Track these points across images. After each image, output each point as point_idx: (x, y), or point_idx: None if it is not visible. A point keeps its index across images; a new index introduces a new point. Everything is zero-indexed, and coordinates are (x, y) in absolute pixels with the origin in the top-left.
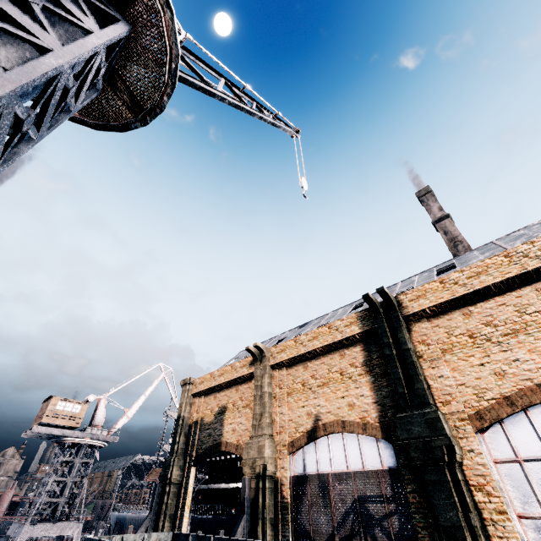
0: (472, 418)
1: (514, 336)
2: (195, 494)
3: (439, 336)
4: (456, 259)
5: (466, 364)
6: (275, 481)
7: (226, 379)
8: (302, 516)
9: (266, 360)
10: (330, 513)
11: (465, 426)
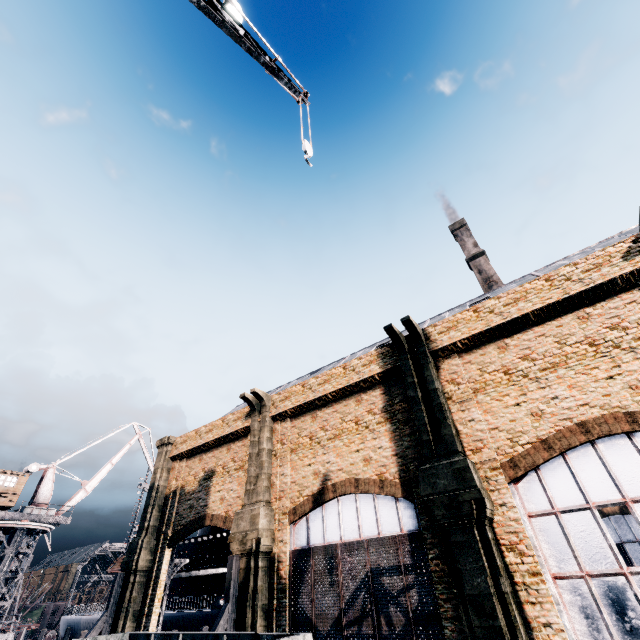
0: (505, 467)
1: (553, 371)
2: (174, 585)
3: (471, 374)
4: (491, 292)
5: (500, 405)
6: (272, 558)
7: (215, 435)
8: (302, 599)
9: (266, 410)
10: (337, 592)
11: (497, 476)
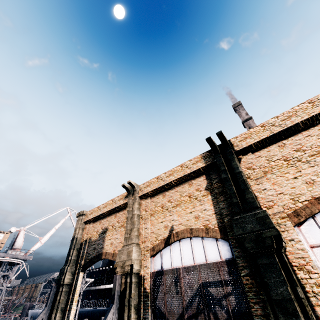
0: (290, 216)
1: (319, 156)
2: (87, 294)
3: (262, 163)
4: None
5: (283, 179)
6: (140, 277)
7: (108, 209)
8: (159, 302)
9: (136, 192)
10: (180, 297)
11: (285, 222)
